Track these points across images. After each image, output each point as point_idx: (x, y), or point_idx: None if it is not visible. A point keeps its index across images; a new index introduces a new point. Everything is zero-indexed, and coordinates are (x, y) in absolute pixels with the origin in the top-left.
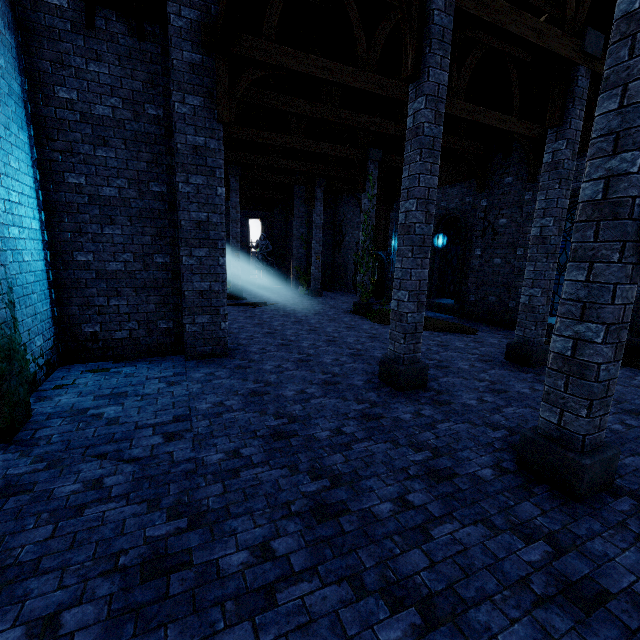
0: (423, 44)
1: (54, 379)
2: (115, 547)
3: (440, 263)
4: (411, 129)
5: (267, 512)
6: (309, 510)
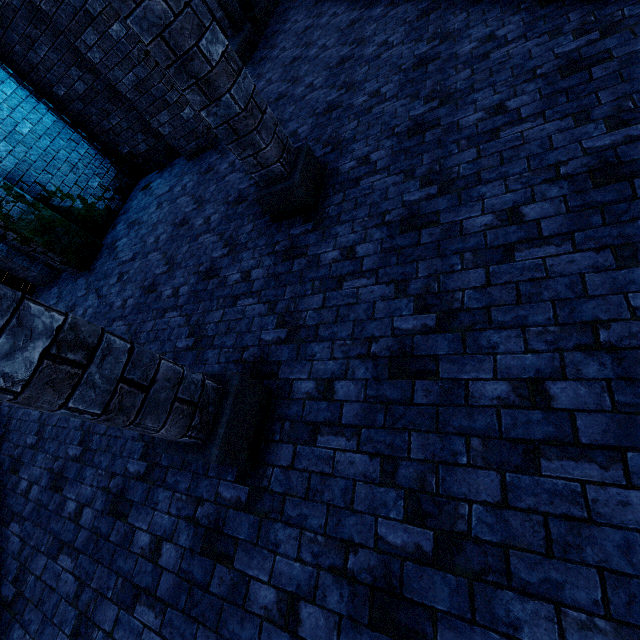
0: None
1: (129, 201)
2: None
3: None
4: None
5: None
6: None
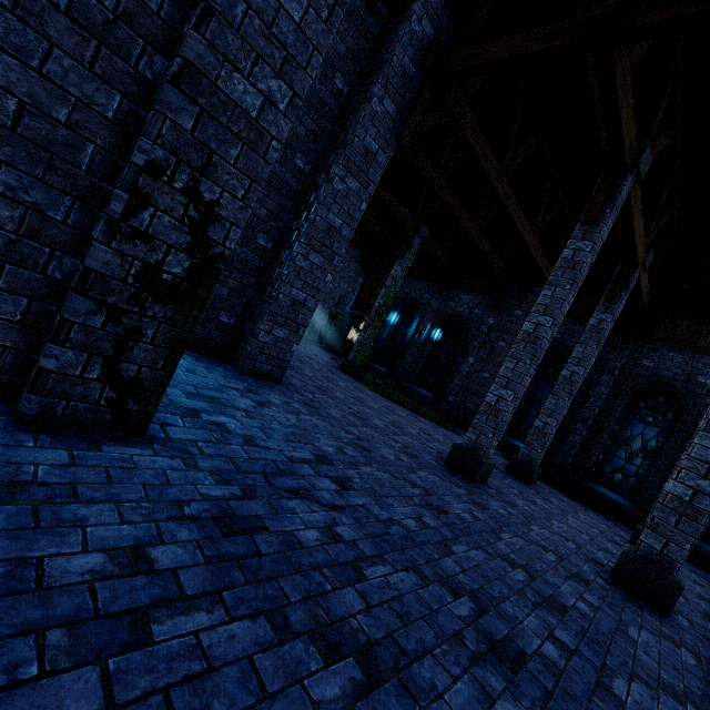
0: (606, 204)
1: None
2: (446, 627)
3: (428, 354)
4: (568, 260)
5: (518, 599)
6: (543, 601)
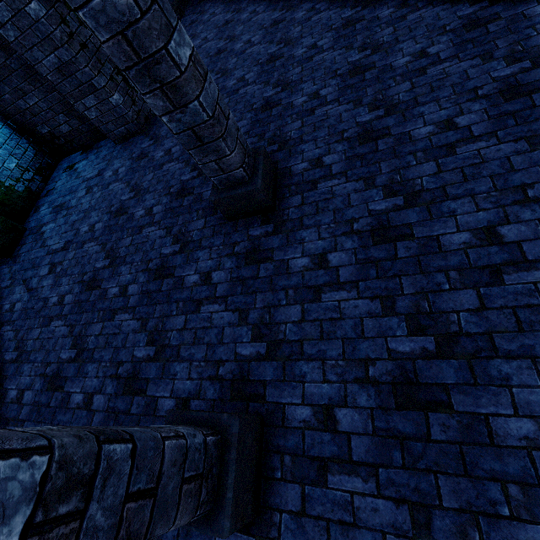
0: None
1: (51, 181)
2: None
3: None
4: None
5: (38, 366)
6: (51, 376)
